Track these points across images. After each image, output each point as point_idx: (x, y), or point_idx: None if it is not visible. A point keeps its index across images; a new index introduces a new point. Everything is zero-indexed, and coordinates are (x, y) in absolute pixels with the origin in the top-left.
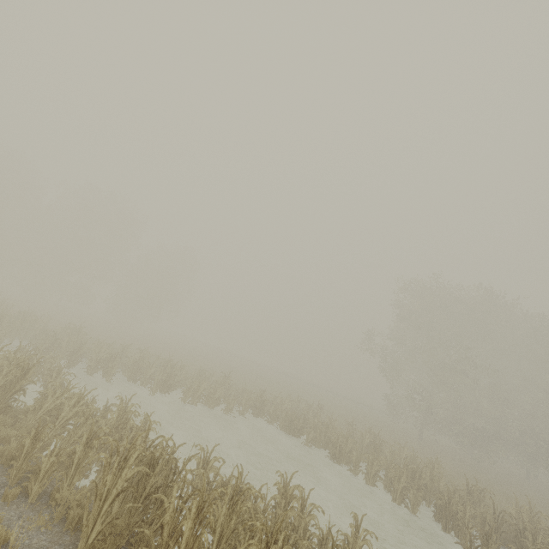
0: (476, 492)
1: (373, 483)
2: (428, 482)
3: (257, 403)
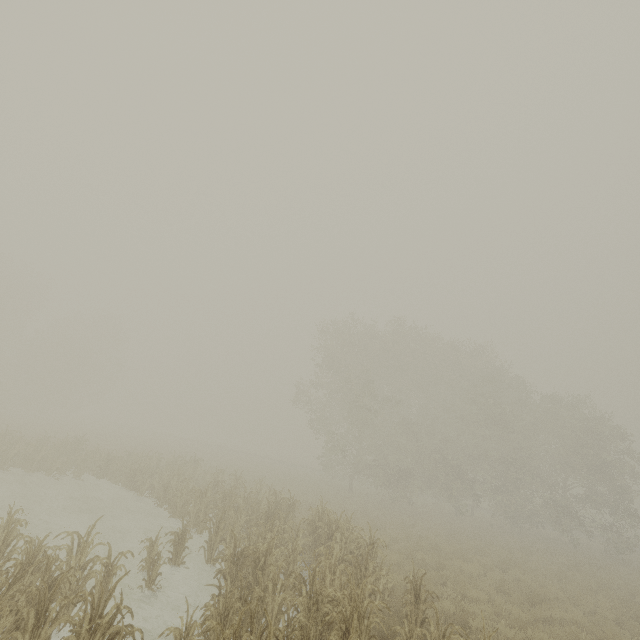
0: (284, 505)
1: (180, 515)
2: (242, 504)
3: (102, 462)
